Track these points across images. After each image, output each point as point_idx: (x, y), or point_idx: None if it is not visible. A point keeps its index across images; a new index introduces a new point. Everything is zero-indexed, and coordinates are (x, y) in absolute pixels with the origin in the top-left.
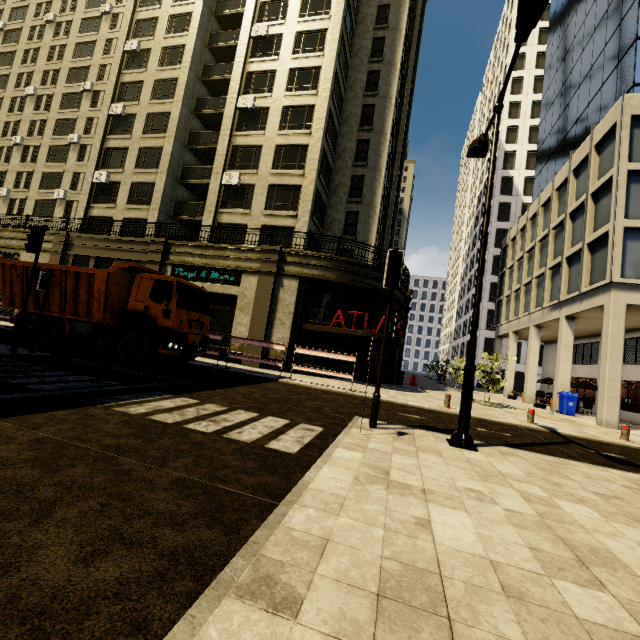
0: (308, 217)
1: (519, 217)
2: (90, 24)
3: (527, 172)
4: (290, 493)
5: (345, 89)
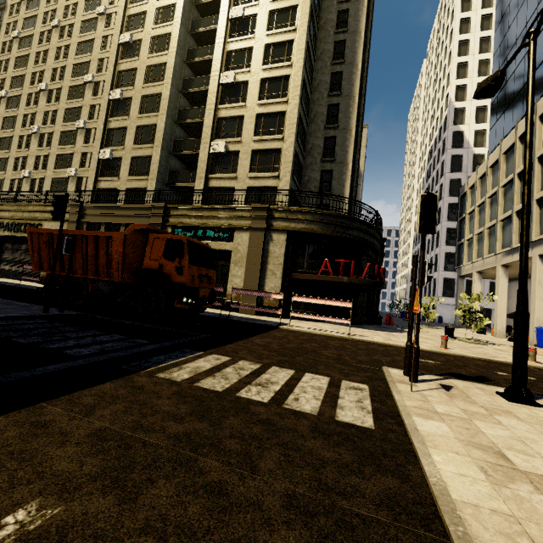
0: (289, 177)
1: (477, 166)
2: (88, 25)
3: (477, 126)
4: (445, 517)
5: (314, 59)
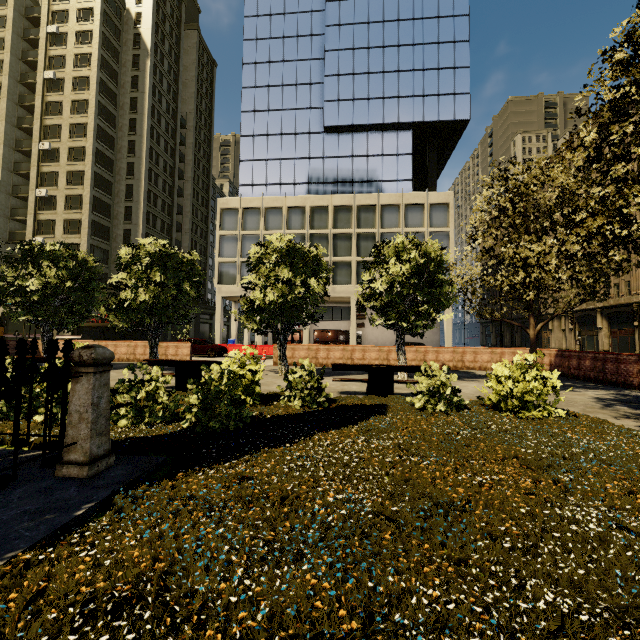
0: None
1: None
2: None
3: None
4: None
5: (112, 176)
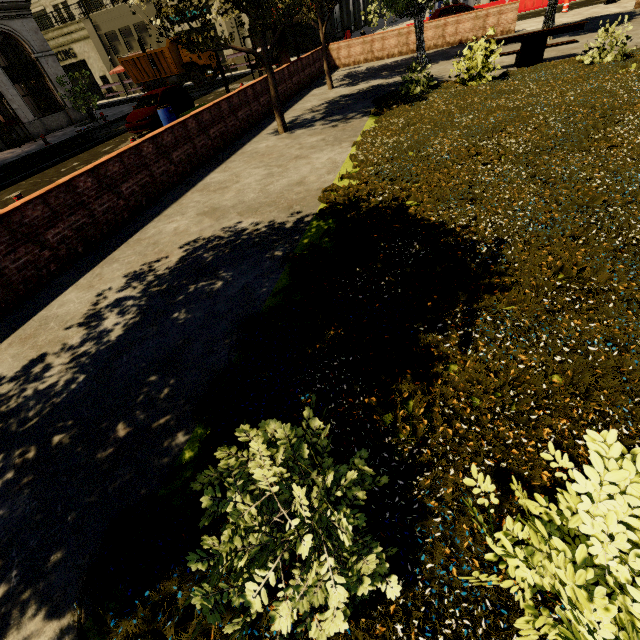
0: None
1: None
2: None
3: None
4: None
5: None
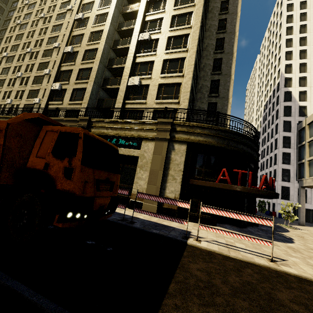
0: (187, 102)
1: None
2: (61, 16)
3: (300, 88)
4: None
5: (205, 29)
